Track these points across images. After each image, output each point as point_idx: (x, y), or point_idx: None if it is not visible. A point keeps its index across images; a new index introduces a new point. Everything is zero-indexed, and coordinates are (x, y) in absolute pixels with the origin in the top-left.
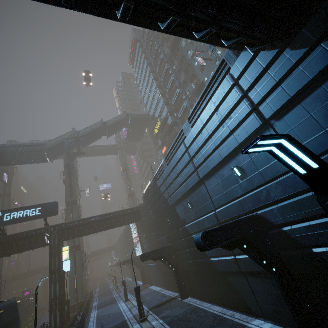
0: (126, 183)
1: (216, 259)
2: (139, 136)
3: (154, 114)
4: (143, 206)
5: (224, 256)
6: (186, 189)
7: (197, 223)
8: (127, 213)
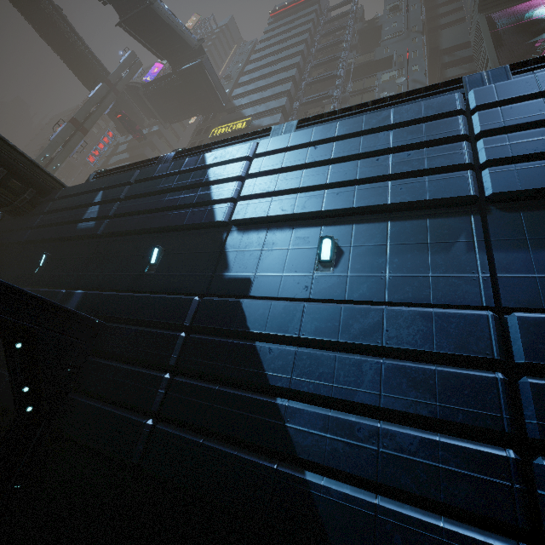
0: (51, 145)
1: (354, 491)
2: (174, 111)
3: (242, 107)
4: (76, 188)
5: (421, 506)
6: (365, 200)
7: (335, 314)
8: (1, 160)
